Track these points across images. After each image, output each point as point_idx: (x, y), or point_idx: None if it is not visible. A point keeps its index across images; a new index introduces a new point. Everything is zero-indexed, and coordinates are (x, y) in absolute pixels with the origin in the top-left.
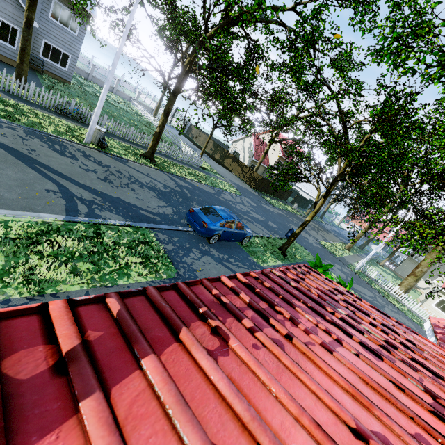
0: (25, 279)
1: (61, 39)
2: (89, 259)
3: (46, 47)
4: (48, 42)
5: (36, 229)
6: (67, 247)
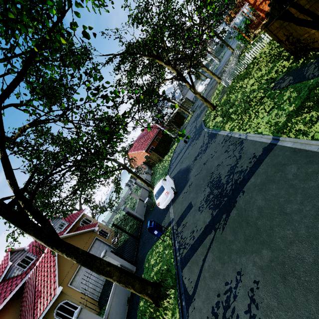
0: None
1: None
2: None
3: None
4: None
5: None
6: None
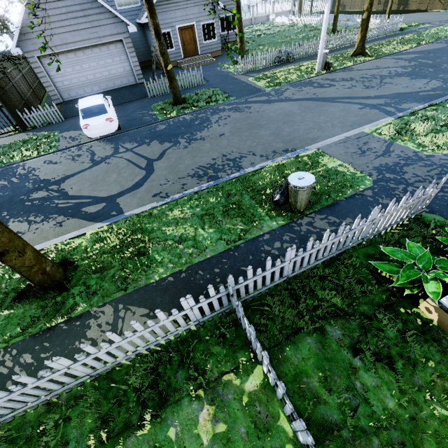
0: (434, 146)
1: (227, 4)
2: (446, 129)
3: (221, 22)
4: (221, 16)
5: (398, 126)
6: (426, 128)
